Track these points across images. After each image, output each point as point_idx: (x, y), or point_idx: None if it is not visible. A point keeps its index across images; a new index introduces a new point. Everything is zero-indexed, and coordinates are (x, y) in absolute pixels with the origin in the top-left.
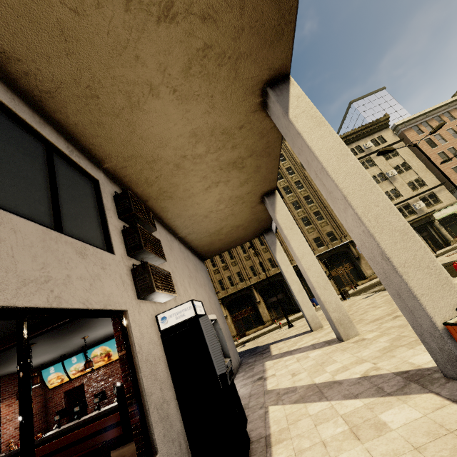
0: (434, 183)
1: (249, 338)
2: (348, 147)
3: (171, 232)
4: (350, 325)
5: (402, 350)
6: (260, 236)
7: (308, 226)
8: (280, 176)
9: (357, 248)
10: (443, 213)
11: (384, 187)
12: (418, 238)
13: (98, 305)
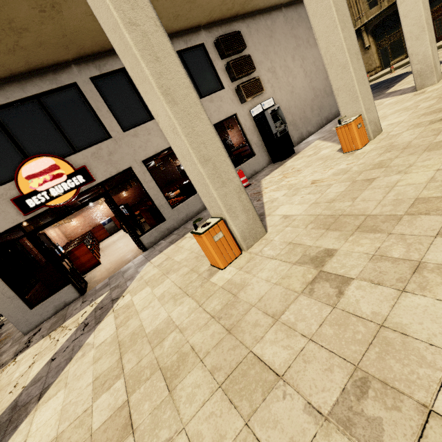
0: None
1: (439, 45)
2: None
3: (273, 9)
4: (429, 76)
5: (395, 115)
6: None
7: None
8: None
9: None
10: None
11: None
12: (351, 71)
13: (223, 118)
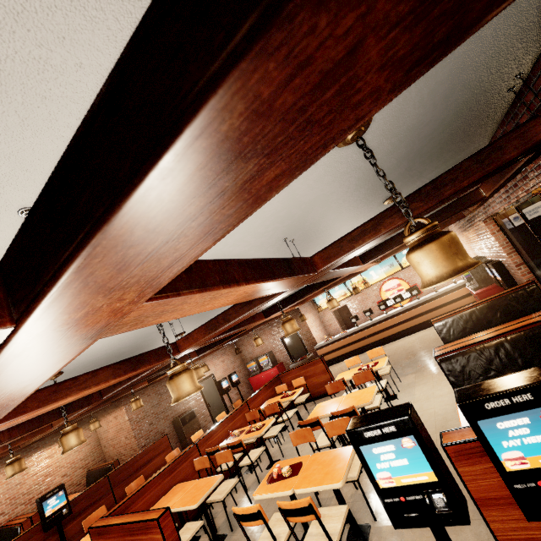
0: None
1: None
2: None
3: None
4: None
5: None
6: None
7: None
8: None
9: None
10: None
11: None
12: None
13: None
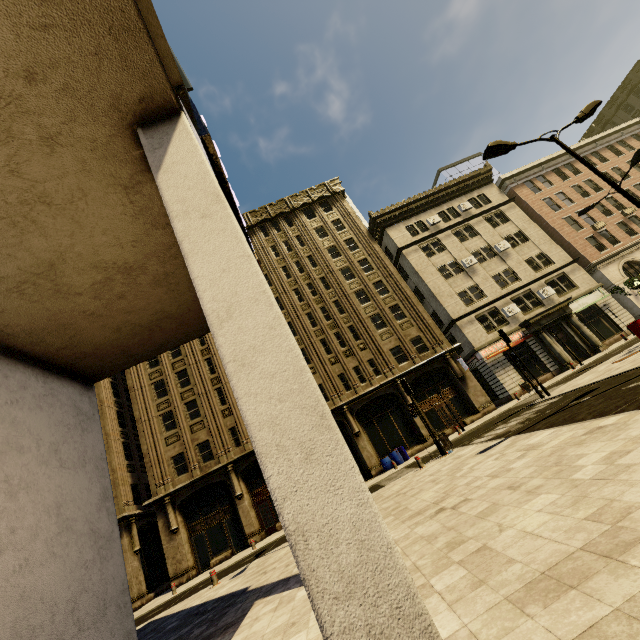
0: (564, 260)
1: (274, 539)
2: (437, 209)
3: None
4: None
5: None
6: (305, 348)
7: (382, 328)
8: (337, 253)
9: (460, 361)
10: (582, 303)
11: (493, 266)
12: None
13: None
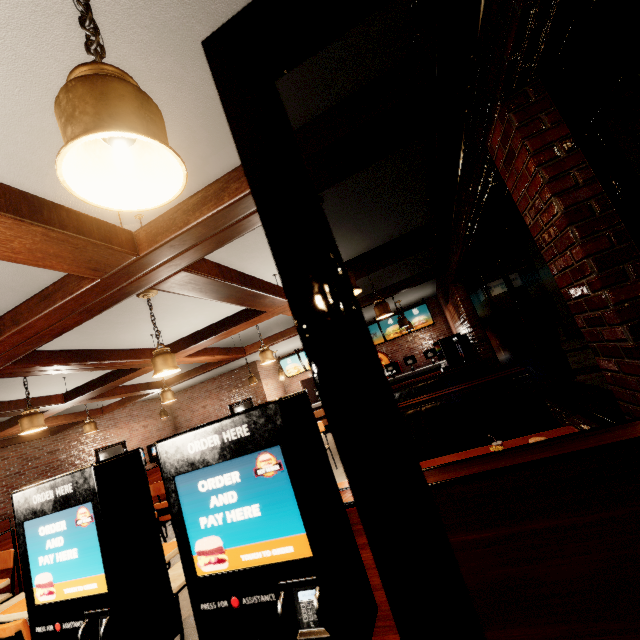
0: None
1: None
2: None
3: None
4: None
5: None
6: None
7: None
8: None
9: None
10: None
11: None
12: None
13: None
